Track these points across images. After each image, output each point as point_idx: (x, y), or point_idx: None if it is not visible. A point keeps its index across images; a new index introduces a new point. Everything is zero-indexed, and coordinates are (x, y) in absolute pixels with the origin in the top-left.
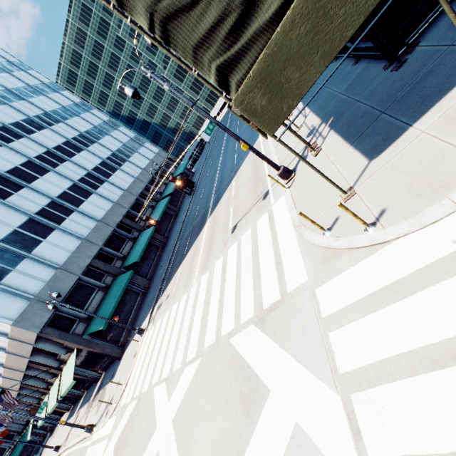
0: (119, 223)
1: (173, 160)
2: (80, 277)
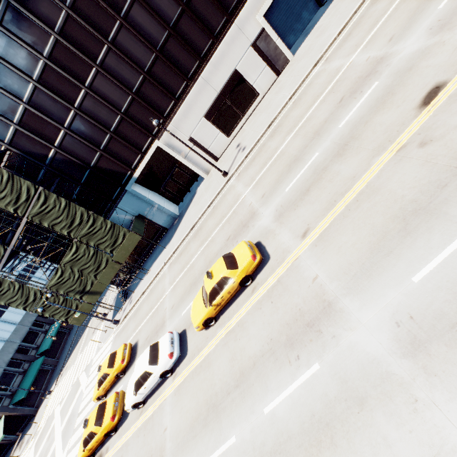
0: (33, 321)
1: None
2: (5, 368)
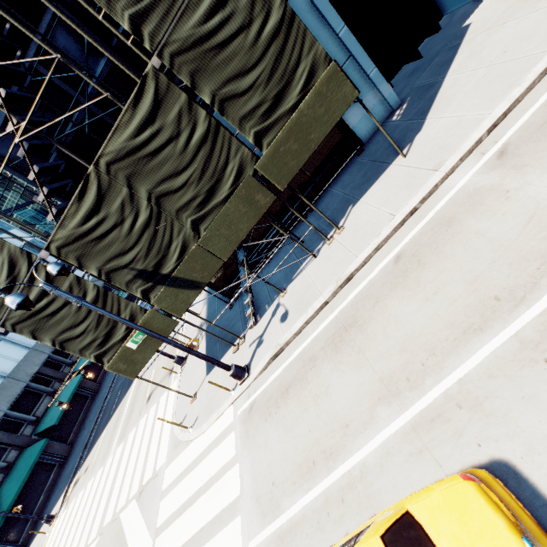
0: (35, 374)
1: None
2: None
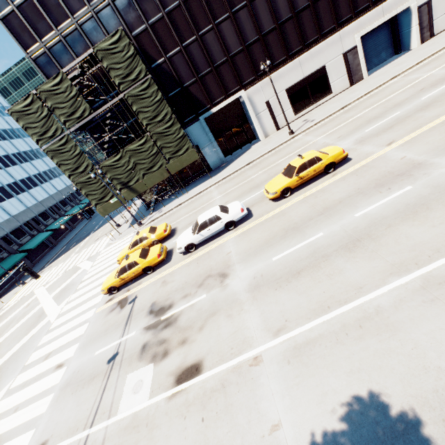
0: (26, 222)
1: None
2: None
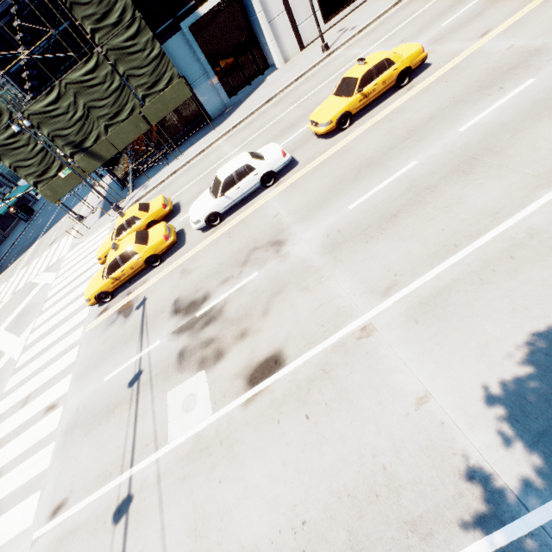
0: None
1: (9, 179)
2: None
